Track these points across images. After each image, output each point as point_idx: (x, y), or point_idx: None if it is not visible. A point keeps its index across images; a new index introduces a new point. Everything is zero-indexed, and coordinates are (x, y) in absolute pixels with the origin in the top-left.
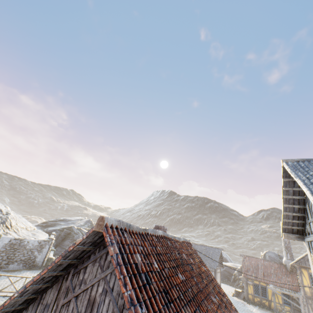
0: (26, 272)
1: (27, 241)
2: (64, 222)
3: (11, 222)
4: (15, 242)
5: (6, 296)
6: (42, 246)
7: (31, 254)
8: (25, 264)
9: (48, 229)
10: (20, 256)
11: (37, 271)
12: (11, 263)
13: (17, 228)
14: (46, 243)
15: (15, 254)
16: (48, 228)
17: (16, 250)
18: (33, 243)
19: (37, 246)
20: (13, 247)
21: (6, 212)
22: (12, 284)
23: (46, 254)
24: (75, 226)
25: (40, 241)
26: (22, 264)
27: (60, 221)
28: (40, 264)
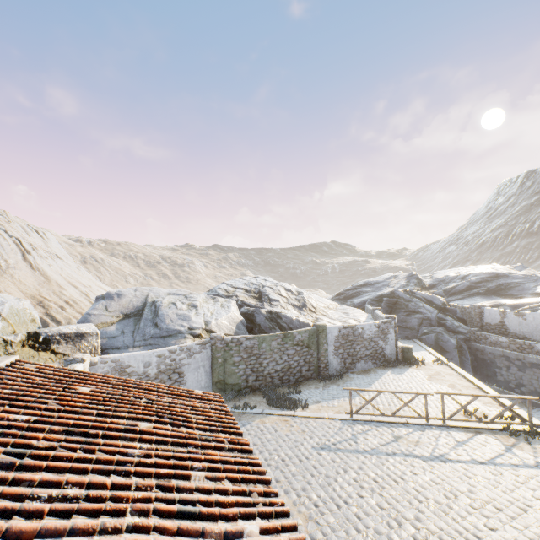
0: (384, 372)
1: (360, 328)
2: (369, 288)
3: (311, 303)
4: (346, 332)
5: (407, 423)
6: (384, 331)
7: (374, 345)
8: (373, 360)
9: (353, 302)
10: (362, 350)
11: (400, 370)
12: (356, 361)
13: (322, 309)
14: (387, 326)
15: (355, 349)
16: (350, 300)
17: (353, 342)
18: (370, 329)
19: (377, 332)
20: (348, 339)
21: (295, 292)
22: (406, 405)
23: (395, 342)
24: (399, 290)
25: (377, 325)
26: (370, 361)
27: (361, 288)
28: (395, 359)
